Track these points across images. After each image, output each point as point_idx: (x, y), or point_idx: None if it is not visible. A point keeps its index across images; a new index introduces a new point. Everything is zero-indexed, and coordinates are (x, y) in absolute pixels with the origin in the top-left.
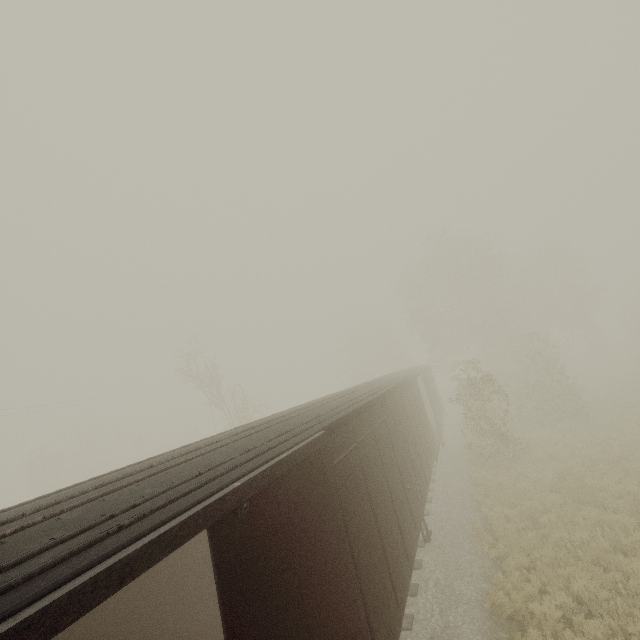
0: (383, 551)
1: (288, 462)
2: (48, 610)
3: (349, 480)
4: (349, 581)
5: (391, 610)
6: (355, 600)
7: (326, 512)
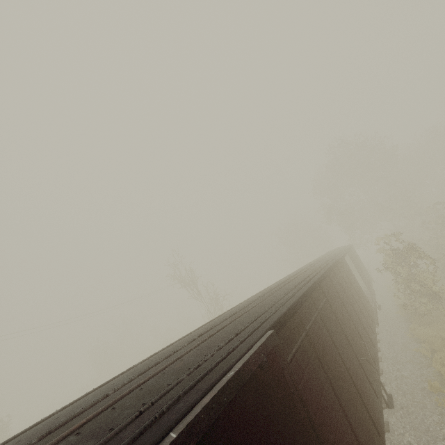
0: (354, 436)
1: (236, 381)
2: None
3: (306, 371)
4: None
5: None
6: None
7: (289, 418)
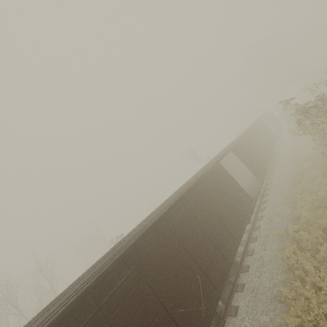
0: (259, 156)
1: (236, 144)
2: (226, 153)
3: (247, 147)
4: (252, 158)
5: (264, 163)
6: (255, 160)
7: (244, 150)
